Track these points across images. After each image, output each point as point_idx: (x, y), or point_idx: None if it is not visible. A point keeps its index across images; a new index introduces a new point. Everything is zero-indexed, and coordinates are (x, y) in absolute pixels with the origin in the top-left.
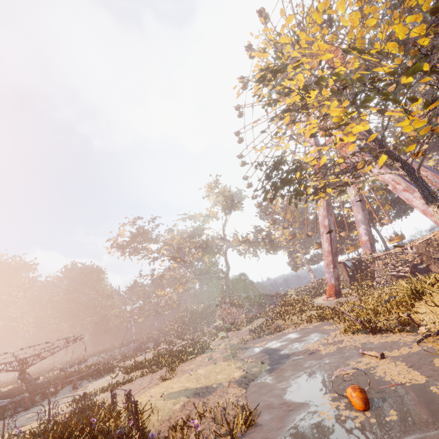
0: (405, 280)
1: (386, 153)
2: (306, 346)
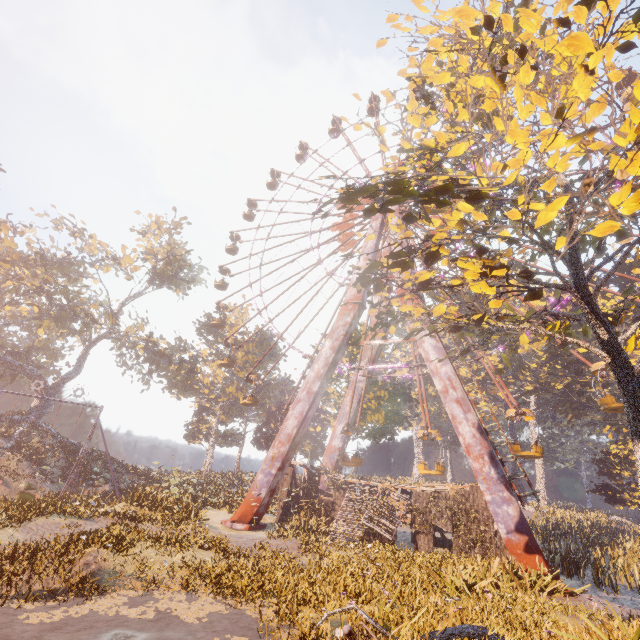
0: (387, 548)
1: (587, 304)
2: None
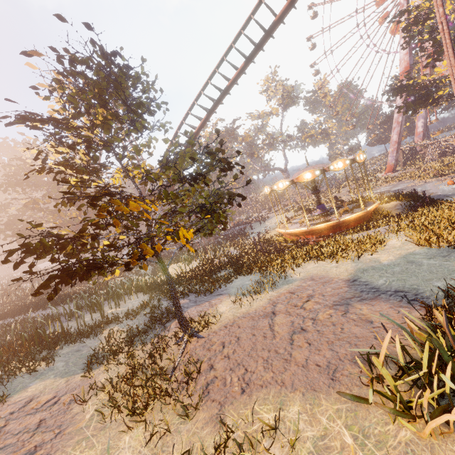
0: (448, 157)
1: None
2: (405, 186)
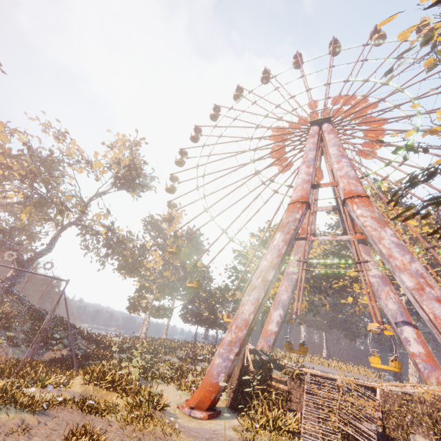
0: None
1: None
2: None
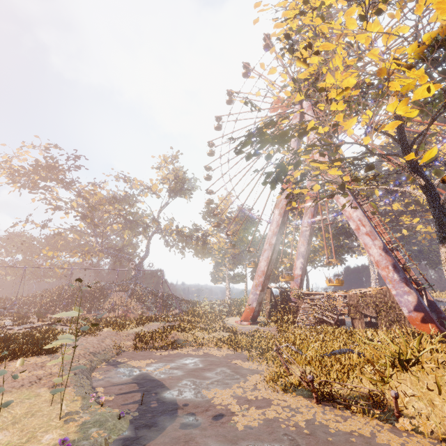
0: (330, 328)
1: (410, 164)
2: (211, 392)
